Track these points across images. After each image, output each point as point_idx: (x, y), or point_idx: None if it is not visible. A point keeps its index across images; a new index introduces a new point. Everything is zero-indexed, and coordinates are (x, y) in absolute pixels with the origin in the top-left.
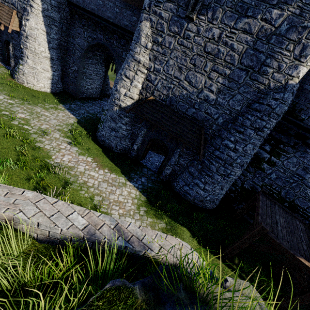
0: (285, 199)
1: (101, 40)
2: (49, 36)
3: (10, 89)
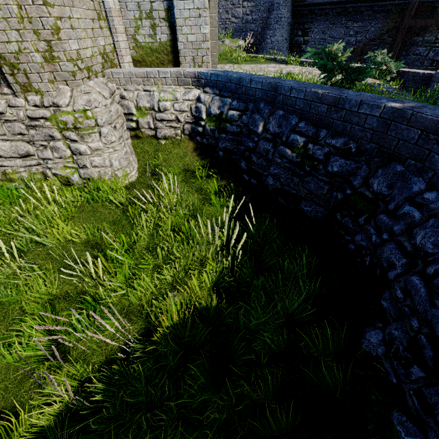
0: None
1: None
2: None
3: None
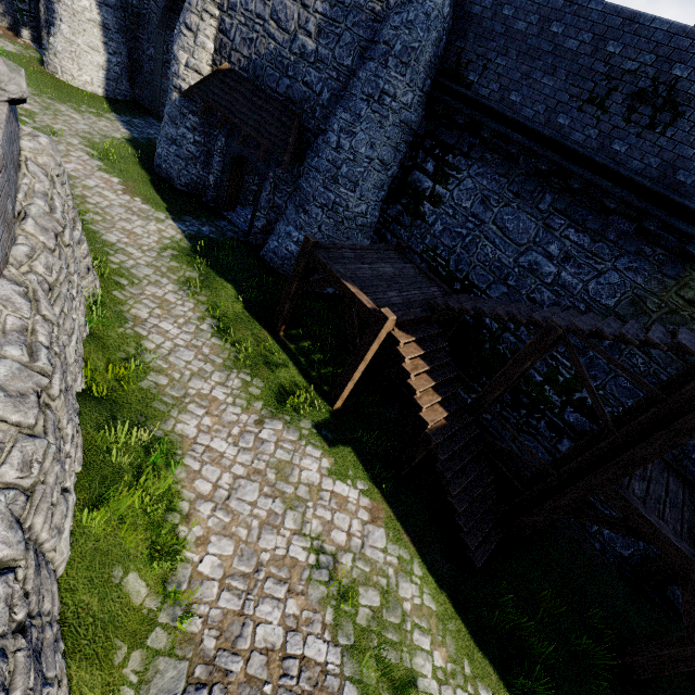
0: (455, 276)
1: None
2: None
3: (27, 76)
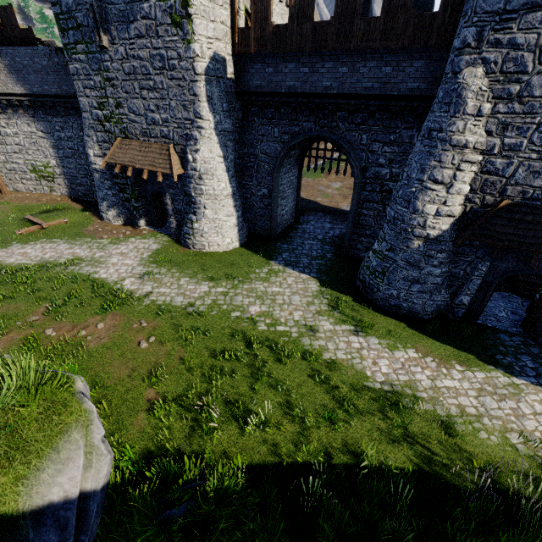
0: None
1: (311, 130)
2: (226, 161)
3: (199, 268)
